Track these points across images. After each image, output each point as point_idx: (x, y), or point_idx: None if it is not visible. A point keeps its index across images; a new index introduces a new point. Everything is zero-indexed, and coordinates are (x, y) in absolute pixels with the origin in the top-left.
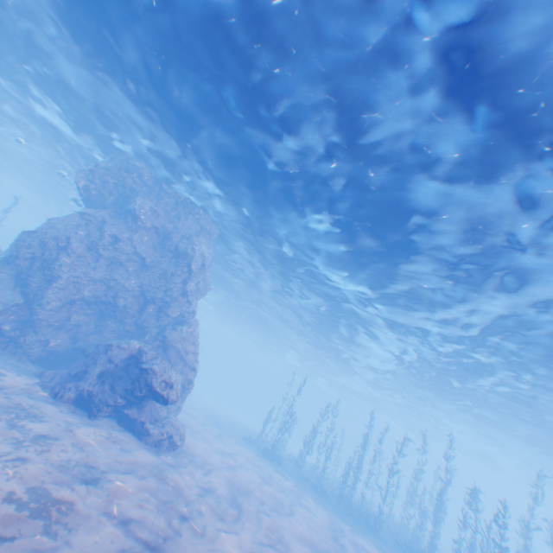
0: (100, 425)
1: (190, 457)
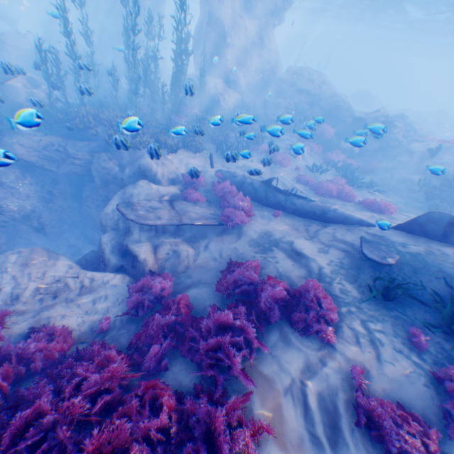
0: None
1: None
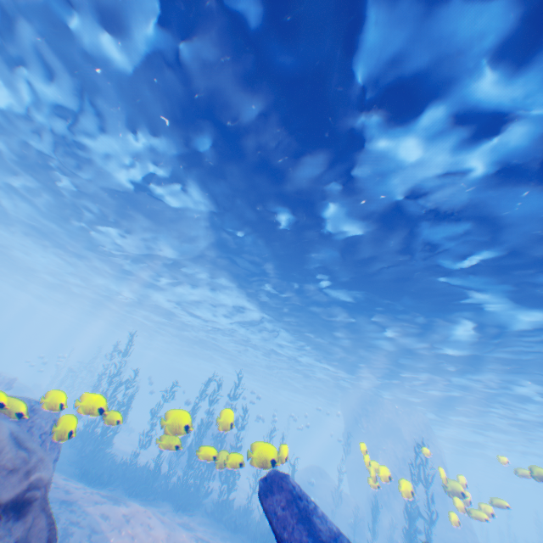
0: None
1: None
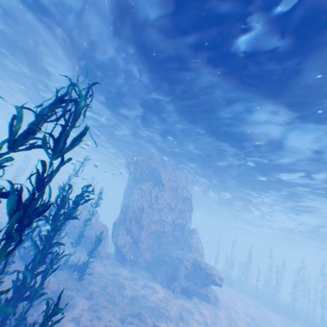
0: (196, 302)
1: (223, 304)
